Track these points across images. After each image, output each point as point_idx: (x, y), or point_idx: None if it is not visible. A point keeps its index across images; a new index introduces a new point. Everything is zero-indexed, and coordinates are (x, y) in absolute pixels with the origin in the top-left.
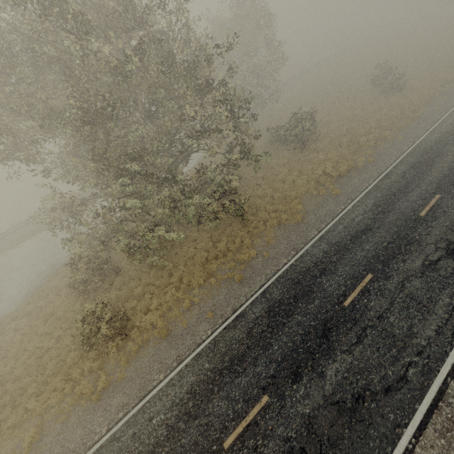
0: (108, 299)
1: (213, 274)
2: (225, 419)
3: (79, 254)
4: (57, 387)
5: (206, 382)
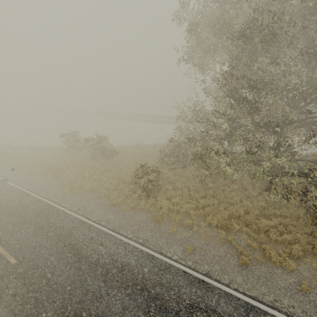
0: (166, 173)
1: (229, 230)
2: (106, 315)
3: (178, 139)
4: (112, 183)
5: (132, 276)
